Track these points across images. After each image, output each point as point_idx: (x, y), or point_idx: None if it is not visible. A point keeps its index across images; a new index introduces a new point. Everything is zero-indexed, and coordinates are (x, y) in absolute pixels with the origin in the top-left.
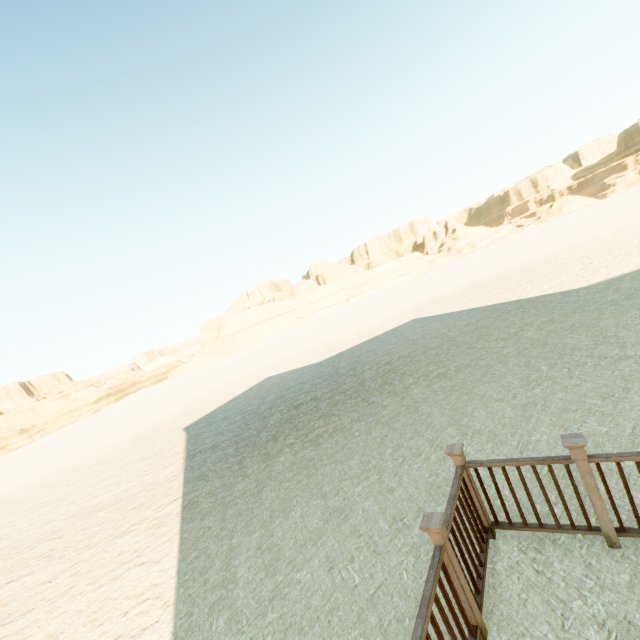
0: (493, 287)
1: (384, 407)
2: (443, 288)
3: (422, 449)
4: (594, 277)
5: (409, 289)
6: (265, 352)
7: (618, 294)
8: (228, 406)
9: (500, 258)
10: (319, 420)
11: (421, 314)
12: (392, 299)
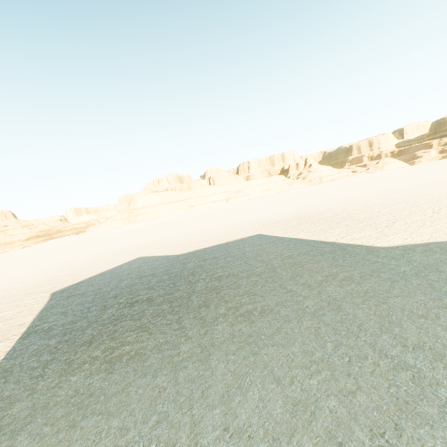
0: (321, 221)
1: (186, 339)
2: (289, 210)
3: (179, 435)
4: (394, 239)
5: (269, 202)
6: (155, 229)
7: (409, 267)
8: (95, 279)
9: (334, 195)
10: (134, 332)
11: (265, 231)
12: (254, 208)
